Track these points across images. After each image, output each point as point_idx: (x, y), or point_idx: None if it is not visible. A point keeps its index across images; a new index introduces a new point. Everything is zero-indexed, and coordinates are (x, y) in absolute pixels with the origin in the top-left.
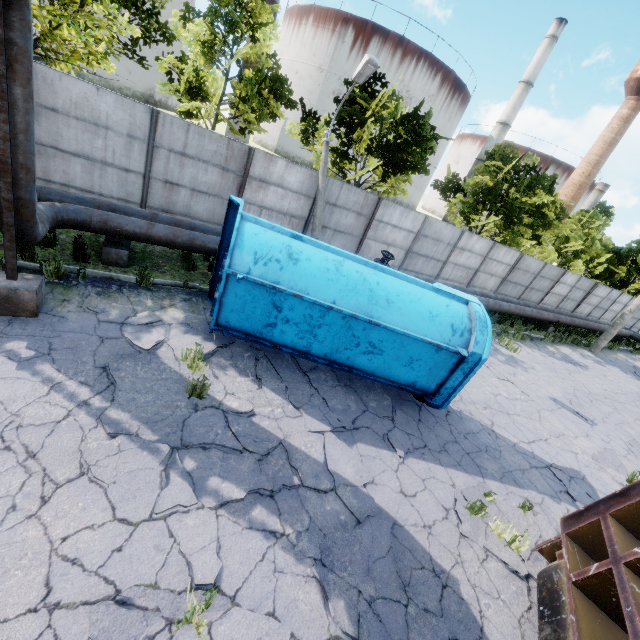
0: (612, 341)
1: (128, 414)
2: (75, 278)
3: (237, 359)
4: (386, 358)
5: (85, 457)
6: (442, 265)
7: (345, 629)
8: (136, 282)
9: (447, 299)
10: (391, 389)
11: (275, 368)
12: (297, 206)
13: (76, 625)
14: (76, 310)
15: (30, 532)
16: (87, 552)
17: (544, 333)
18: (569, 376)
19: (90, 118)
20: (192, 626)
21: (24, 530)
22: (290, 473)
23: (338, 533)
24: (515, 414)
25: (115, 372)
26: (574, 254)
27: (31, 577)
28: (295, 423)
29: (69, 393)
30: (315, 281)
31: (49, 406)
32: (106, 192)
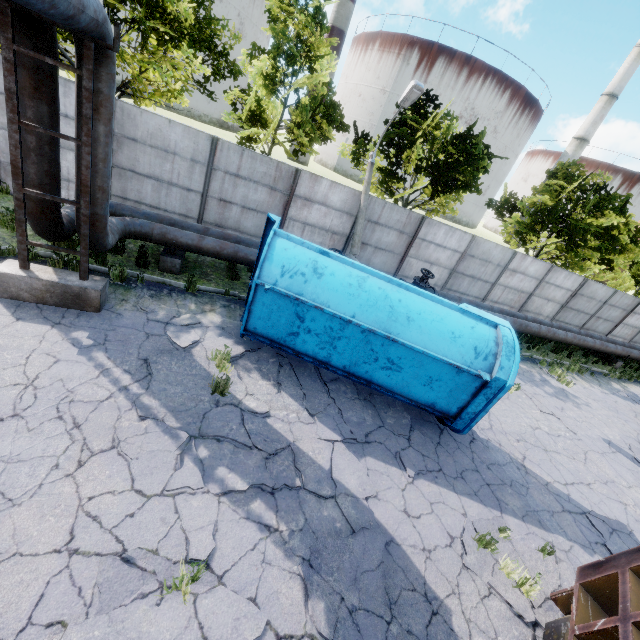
0: None
1: (158, 402)
2: (135, 281)
3: (262, 363)
4: (405, 375)
5: (117, 433)
6: (490, 287)
7: (320, 629)
8: (184, 288)
9: (473, 321)
10: (413, 408)
11: (297, 375)
12: (339, 223)
13: (88, 570)
14: (131, 309)
15: (66, 488)
16: (106, 512)
17: (609, 368)
18: (634, 418)
19: (162, 146)
20: (181, 593)
21: (62, 485)
22: (293, 475)
23: (330, 538)
24: (554, 451)
25: (153, 364)
26: None
27: (61, 524)
28: (307, 429)
29: (114, 378)
30: (337, 295)
31: (97, 387)
32: (170, 208)
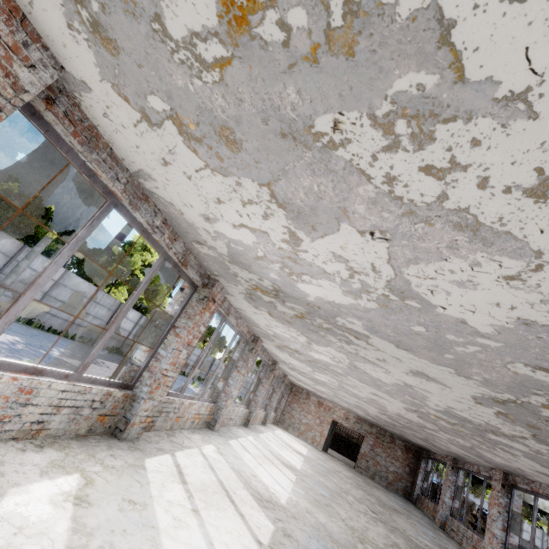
0: None
1: None
2: None
3: None
4: None
5: None
6: None
7: None
8: None
9: None
10: None
11: None
12: None
13: None
14: None
15: None
16: None
17: None
18: None
19: None
20: None
21: None
22: None
23: None
24: None
25: None
26: None
27: None
28: None
29: None
30: None
31: None
32: None
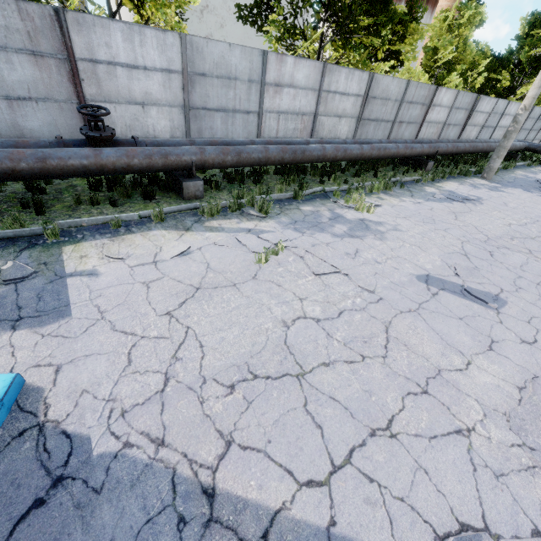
0: (507, 160)
1: None
2: None
3: None
4: None
5: None
6: (258, 118)
7: None
8: None
9: None
10: None
11: None
12: None
13: None
14: None
15: None
16: None
17: (420, 172)
18: (455, 222)
19: None
20: None
21: None
22: None
23: None
24: (322, 365)
25: None
26: (447, 68)
27: None
28: None
29: None
30: None
31: None
32: None
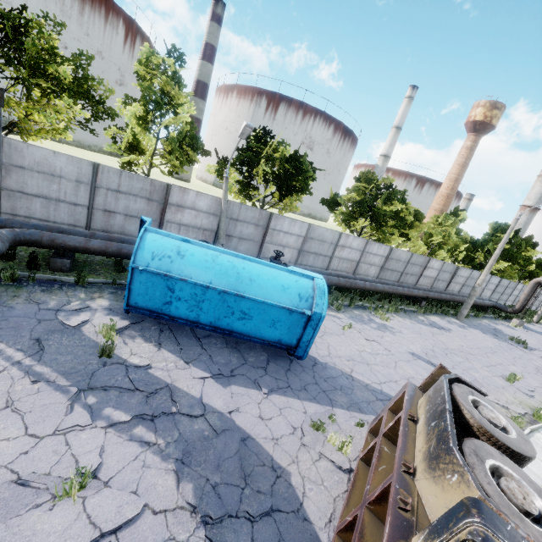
0: (479, 311)
1: (50, 368)
2: (26, 281)
3: (145, 331)
4: (255, 322)
5: (11, 396)
6: (329, 259)
7: (188, 500)
8: (75, 282)
9: (298, 277)
10: (270, 349)
11: (175, 336)
12: (208, 222)
13: None
14: (23, 302)
15: None
16: (1, 454)
17: (416, 306)
18: (432, 337)
19: (48, 171)
20: (71, 499)
21: None
22: (170, 405)
23: (198, 442)
24: (374, 364)
25: (45, 341)
26: (438, 246)
27: None
28: (183, 373)
29: (7, 356)
30: (196, 269)
31: None
32: (59, 220)
